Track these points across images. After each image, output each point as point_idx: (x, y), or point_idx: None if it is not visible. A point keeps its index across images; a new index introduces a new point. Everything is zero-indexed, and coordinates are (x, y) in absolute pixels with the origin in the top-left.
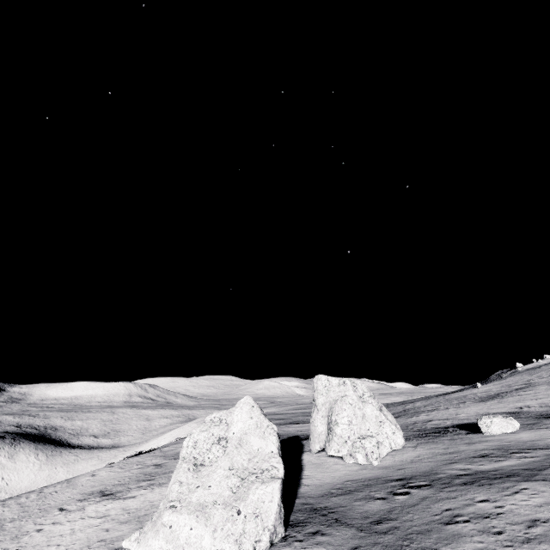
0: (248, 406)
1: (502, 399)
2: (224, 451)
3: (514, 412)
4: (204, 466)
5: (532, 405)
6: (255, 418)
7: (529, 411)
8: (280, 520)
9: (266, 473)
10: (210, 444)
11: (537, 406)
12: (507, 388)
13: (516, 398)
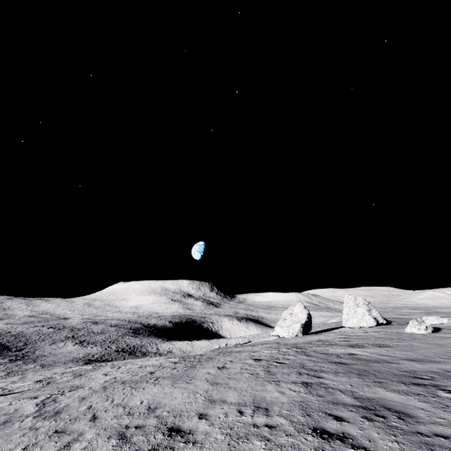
0: (299, 305)
1: None
2: (291, 316)
3: None
4: (286, 320)
5: None
6: (301, 308)
7: None
8: (300, 331)
9: (299, 322)
10: (288, 315)
11: None
12: None
13: None
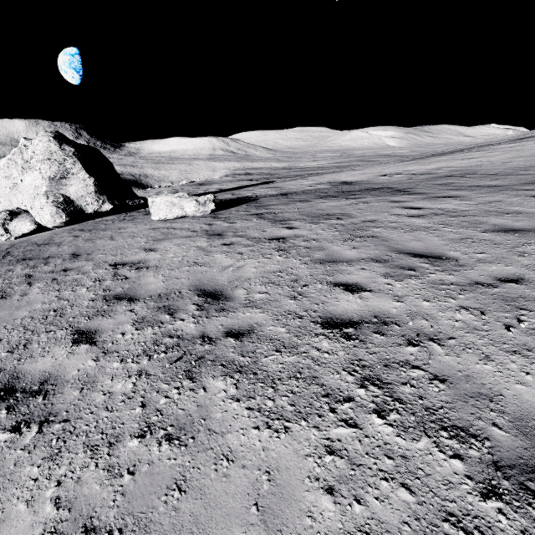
0: None
1: (437, 157)
2: None
3: (354, 182)
4: None
5: (415, 170)
6: None
7: (371, 182)
8: None
9: None
10: None
11: (408, 174)
12: (516, 136)
13: (454, 156)
